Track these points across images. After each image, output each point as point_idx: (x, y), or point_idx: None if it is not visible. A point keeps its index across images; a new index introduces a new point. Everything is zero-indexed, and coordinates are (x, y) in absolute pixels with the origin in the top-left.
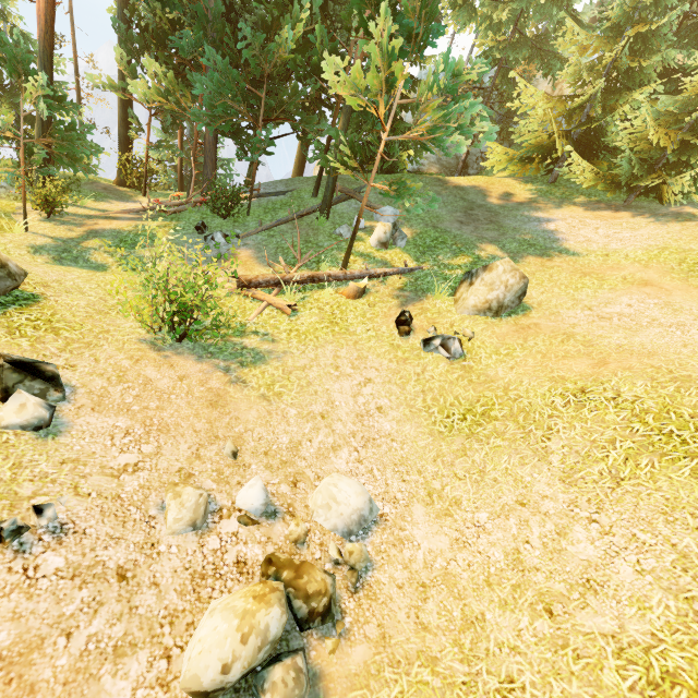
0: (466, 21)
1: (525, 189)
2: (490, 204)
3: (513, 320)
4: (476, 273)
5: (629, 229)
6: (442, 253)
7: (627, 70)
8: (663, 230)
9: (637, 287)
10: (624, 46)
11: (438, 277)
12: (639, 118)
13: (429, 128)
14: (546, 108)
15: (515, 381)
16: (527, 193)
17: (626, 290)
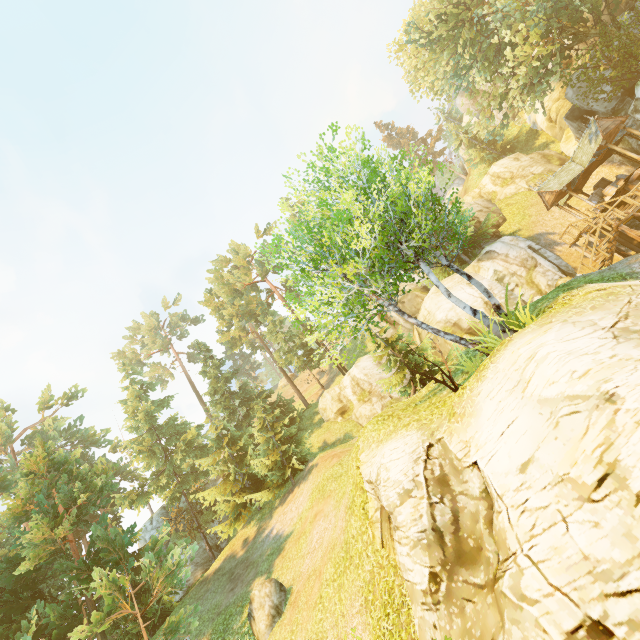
0: (146, 500)
1: (251, 527)
2: (240, 558)
3: (288, 604)
4: (250, 610)
5: (301, 495)
6: (234, 623)
7: (238, 449)
8: (309, 483)
9: (314, 521)
10: (228, 444)
11: (241, 639)
12: (257, 463)
13: (161, 582)
14: (219, 495)
15: (306, 633)
16: (254, 528)
17: (313, 527)
